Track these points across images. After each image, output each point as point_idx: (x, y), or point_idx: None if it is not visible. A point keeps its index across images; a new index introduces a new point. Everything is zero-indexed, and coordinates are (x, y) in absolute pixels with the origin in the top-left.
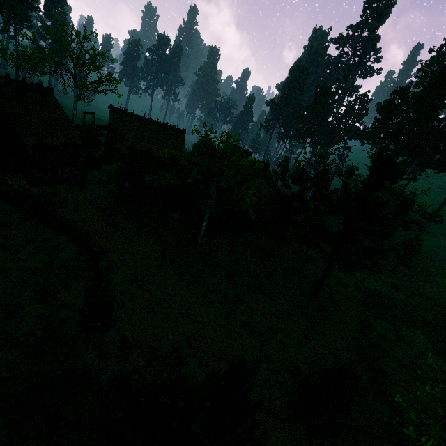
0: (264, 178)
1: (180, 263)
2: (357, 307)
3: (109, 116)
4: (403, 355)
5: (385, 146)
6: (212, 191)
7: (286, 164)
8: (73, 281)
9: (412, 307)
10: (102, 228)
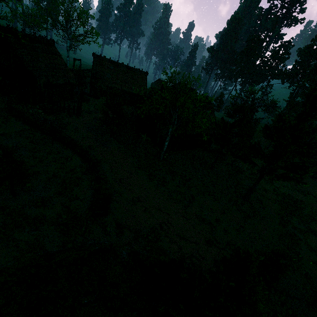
0: (208, 109)
1: (150, 171)
2: (277, 207)
3: (93, 61)
4: (313, 242)
5: (302, 84)
6: (174, 119)
7: (221, 98)
8: (81, 182)
9: (316, 208)
10: (94, 145)
